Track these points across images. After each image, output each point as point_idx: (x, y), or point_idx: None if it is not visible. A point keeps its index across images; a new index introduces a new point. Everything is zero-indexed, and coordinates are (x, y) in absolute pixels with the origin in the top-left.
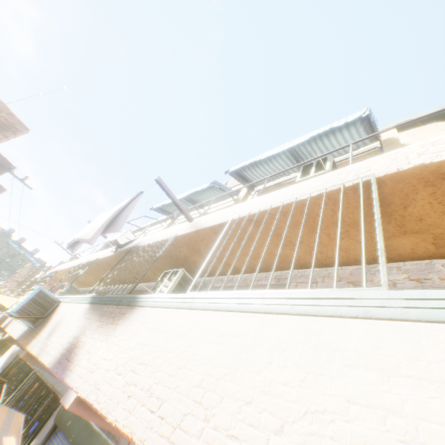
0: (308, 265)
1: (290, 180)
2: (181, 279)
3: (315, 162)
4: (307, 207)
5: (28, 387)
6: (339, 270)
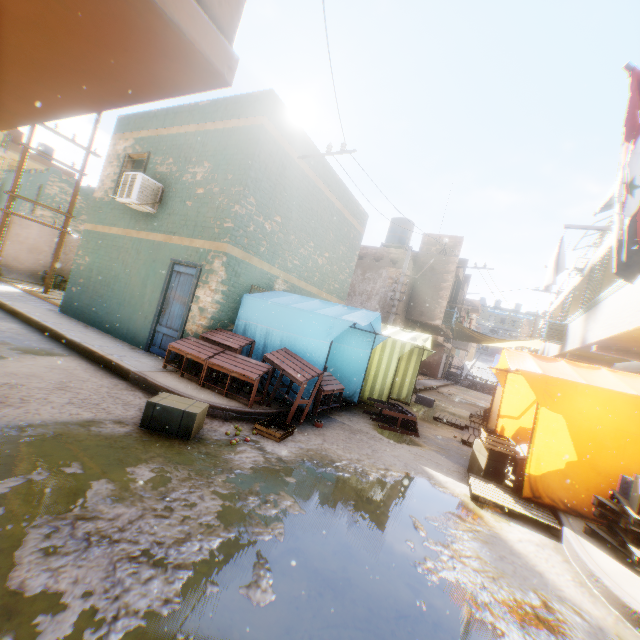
0: None
1: None
2: None
3: None
4: None
5: None
6: None
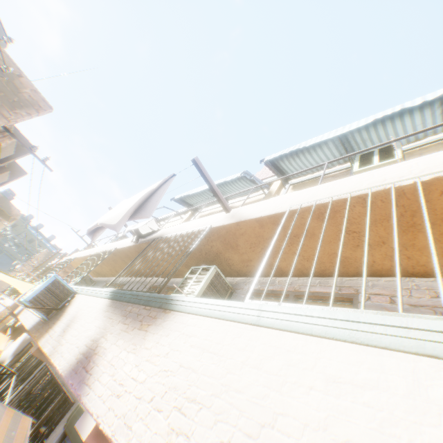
0: (383, 273)
1: (334, 173)
2: (213, 277)
3: (376, 150)
4: (422, 194)
5: (38, 381)
6: (432, 282)
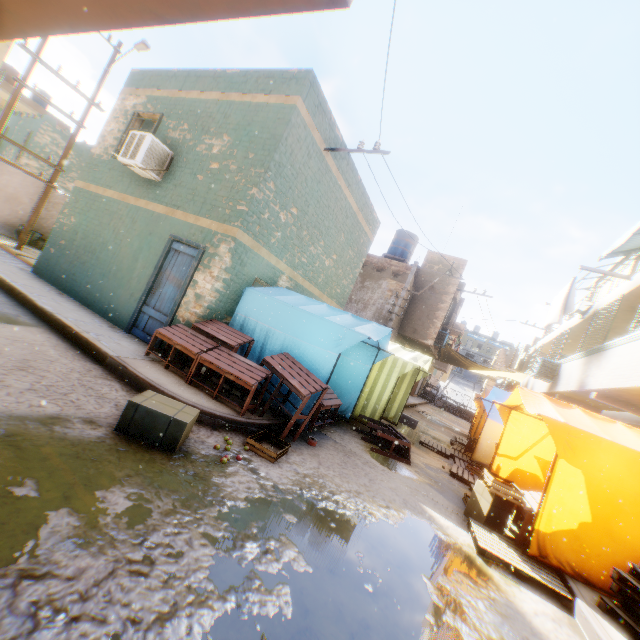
0: None
1: None
2: None
3: None
4: None
5: None
6: None
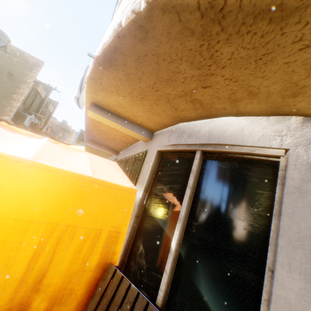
0: None
1: None
2: None
3: None
4: None
5: None
6: None
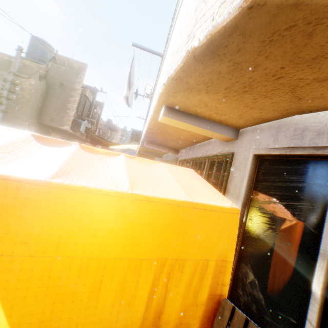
0: None
1: None
2: None
3: None
4: None
5: None
6: None
